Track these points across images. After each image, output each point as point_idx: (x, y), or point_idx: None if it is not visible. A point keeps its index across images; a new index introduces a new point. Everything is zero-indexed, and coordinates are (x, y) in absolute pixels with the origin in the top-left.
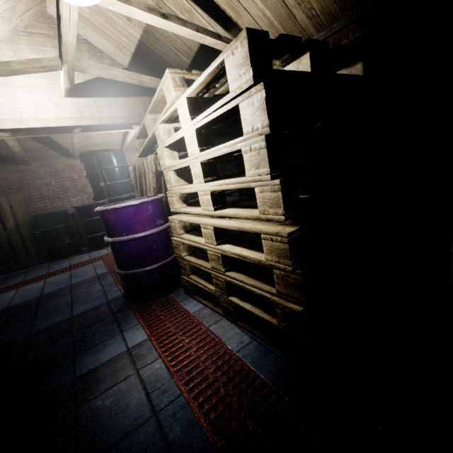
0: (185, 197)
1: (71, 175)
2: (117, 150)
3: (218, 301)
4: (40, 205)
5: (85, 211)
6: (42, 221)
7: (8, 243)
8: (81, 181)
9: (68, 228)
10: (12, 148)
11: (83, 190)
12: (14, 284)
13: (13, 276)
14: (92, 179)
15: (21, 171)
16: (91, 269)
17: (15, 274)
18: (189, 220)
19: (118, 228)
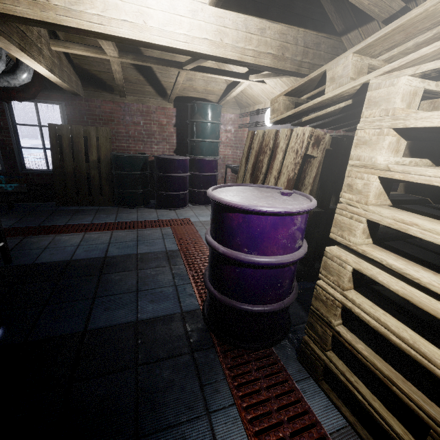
0: (376, 226)
1: (160, 120)
2: (214, 102)
3: (379, 432)
4: (124, 144)
5: (166, 164)
6: (121, 163)
7: (87, 175)
8: (167, 128)
9: (143, 177)
10: (114, 73)
11: (167, 138)
12: (82, 225)
13: (84, 212)
14: (179, 129)
15: (115, 102)
16: (159, 237)
17: (86, 210)
18: (416, 300)
19: (240, 238)
